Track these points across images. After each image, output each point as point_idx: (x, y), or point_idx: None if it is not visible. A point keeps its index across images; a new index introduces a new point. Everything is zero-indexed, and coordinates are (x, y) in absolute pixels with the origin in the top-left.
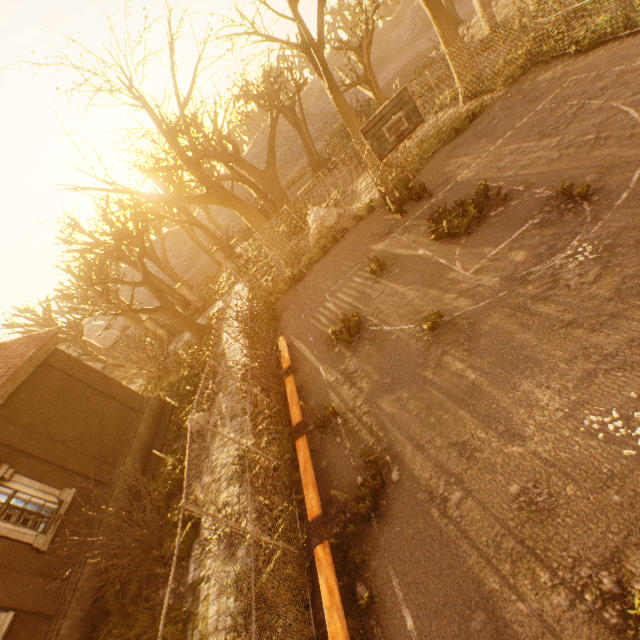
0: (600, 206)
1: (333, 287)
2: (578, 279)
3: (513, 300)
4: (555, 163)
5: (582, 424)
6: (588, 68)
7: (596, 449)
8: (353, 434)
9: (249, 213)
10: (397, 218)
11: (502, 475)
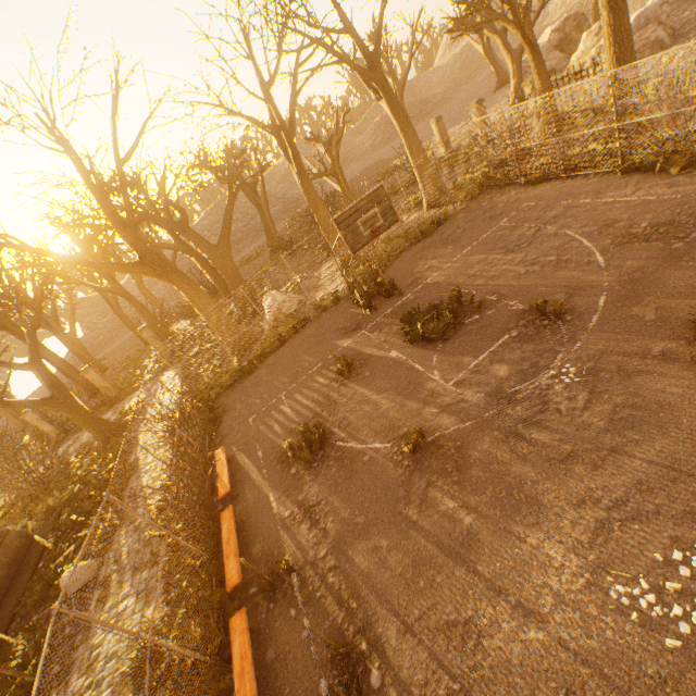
0: (575, 326)
1: (291, 386)
2: (568, 403)
3: (503, 422)
4: (523, 278)
5: (609, 597)
6: (538, 198)
7: (633, 636)
8: (314, 603)
9: (193, 290)
10: (366, 313)
11: (523, 678)
